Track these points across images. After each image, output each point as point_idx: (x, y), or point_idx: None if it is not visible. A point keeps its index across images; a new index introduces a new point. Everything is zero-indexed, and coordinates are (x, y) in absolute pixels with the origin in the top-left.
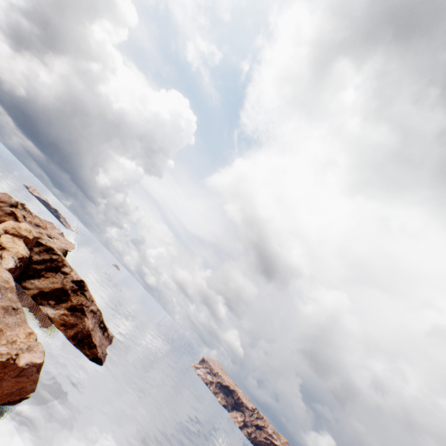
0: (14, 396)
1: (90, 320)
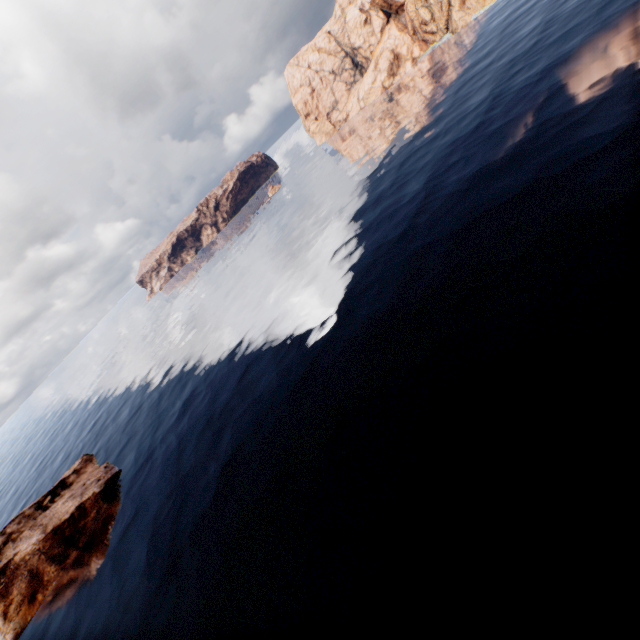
0: None
1: (21, 548)
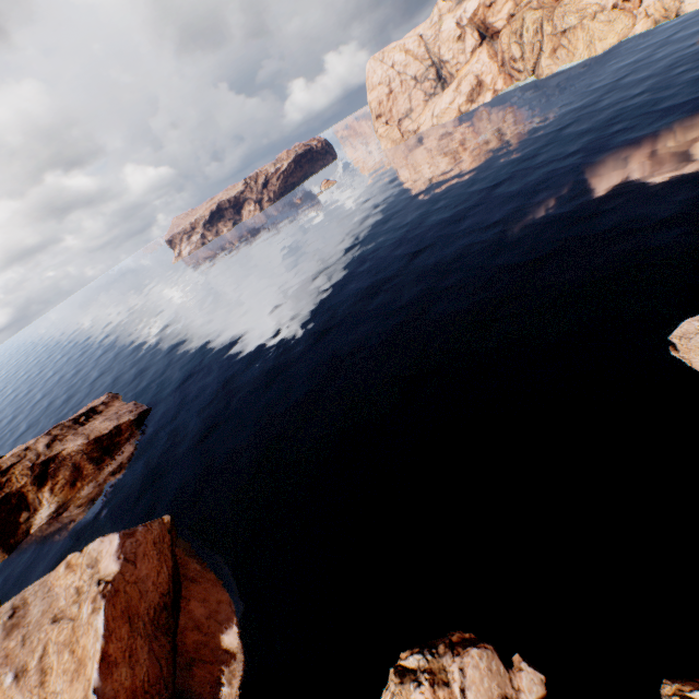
0: (165, 545)
1: (68, 446)
